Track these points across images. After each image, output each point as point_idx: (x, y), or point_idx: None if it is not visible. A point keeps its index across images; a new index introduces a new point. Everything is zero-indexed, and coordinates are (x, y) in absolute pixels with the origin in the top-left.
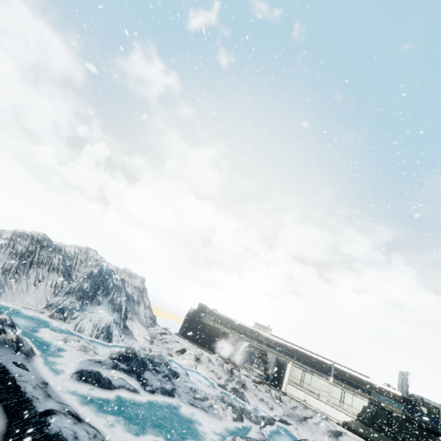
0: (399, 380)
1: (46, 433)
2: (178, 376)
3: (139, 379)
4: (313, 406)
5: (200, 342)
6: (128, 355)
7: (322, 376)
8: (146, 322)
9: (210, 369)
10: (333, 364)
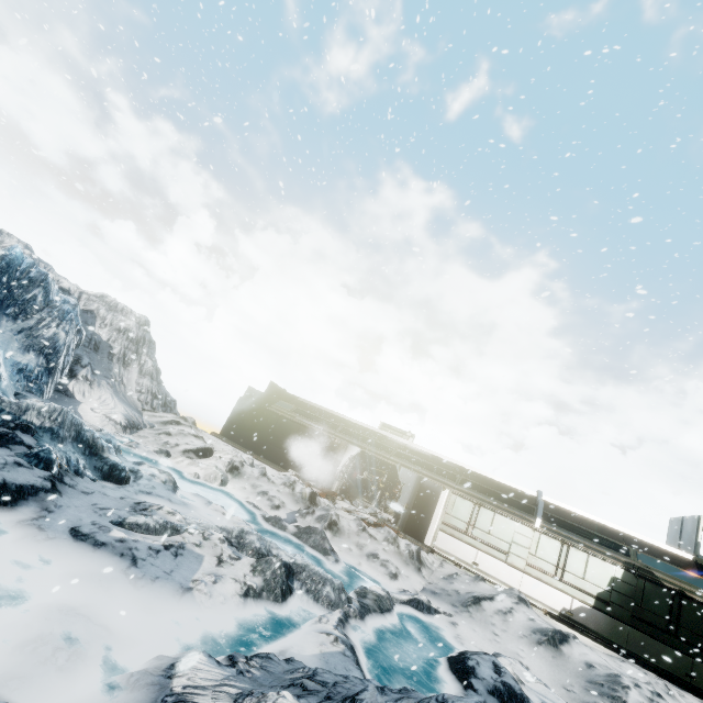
0: (670, 535)
1: None
2: (121, 477)
3: None
4: (492, 577)
5: (261, 449)
6: None
7: (518, 516)
8: (140, 400)
9: (259, 490)
10: (540, 495)
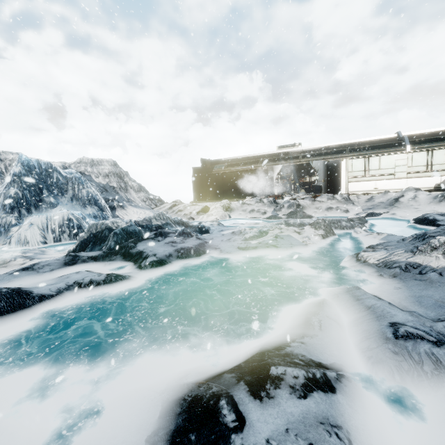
0: None
1: None
2: (206, 230)
3: (128, 258)
4: (388, 190)
5: (222, 196)
6: (97, 235)
7: (394, 151)
8: (147, 205)
9: (248, 211)
10: (400, 134)
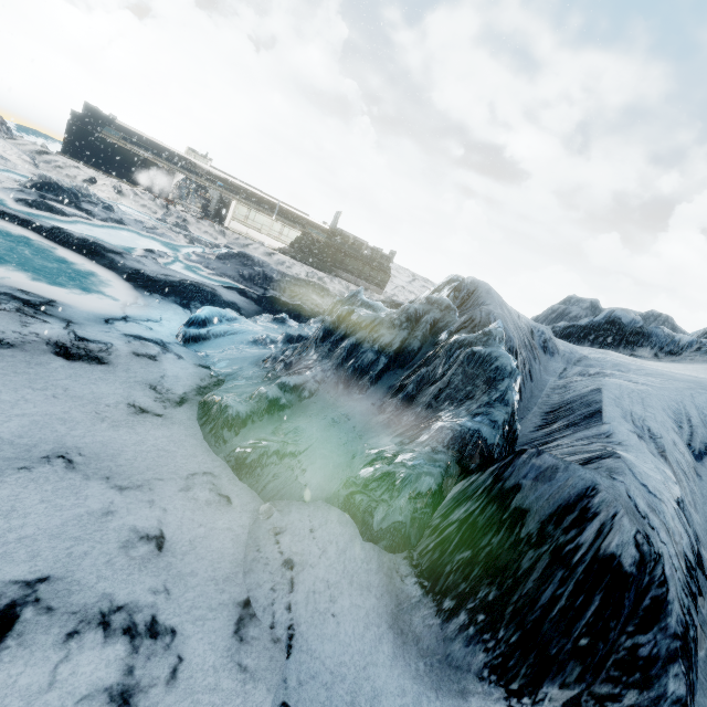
0: (334, 219)
1: (77, 238)
2: (113, 209)
3: (80, 210)
4: (254, 238)
5: (107, 169)
6: (47, 185)
7: (267, 214)
8: None
9: (140, 204)
10: (279, 203)
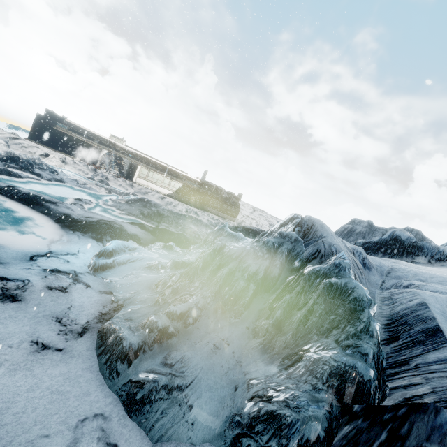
0: (203, 175)
1: (23, 193)
2: (57, 172)
3: (33, 173)
4: (152, 188)
5: (57, 148)
6: (11, 158)
7: (160, 173)
8: None
9: (77, 169)
10: (168, 166)
